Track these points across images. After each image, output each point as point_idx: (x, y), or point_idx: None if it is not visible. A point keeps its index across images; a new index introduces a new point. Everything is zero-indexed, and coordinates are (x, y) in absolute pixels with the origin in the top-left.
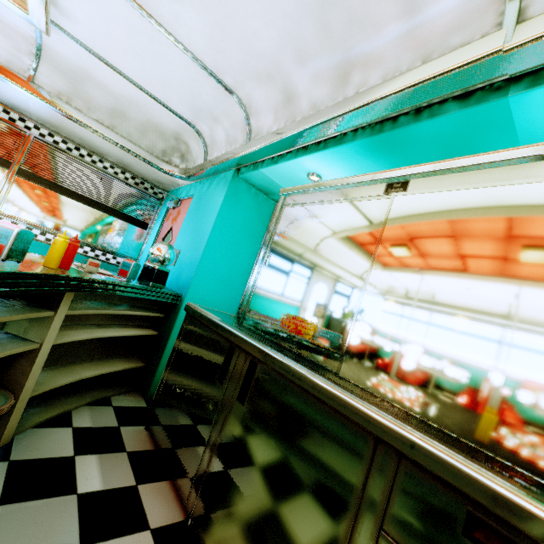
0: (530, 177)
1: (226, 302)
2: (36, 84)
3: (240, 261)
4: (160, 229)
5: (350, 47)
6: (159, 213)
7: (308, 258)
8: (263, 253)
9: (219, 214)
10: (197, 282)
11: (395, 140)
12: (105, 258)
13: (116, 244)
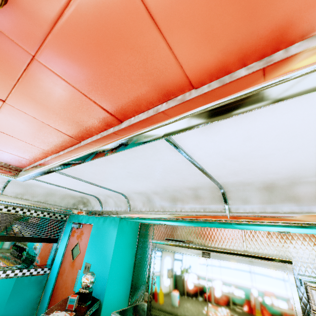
0: (248, 263)
1: (123, 291)
2: (3, 194)
3: (127, 263)
4: (67, 242)
5: (175, 195)
6: (65, 229)
7: (177, 284)
8: (151, 277)
9: (115, 243)
10: (108, 288)
11: (197, 223)
12: (29, 273)
13: (36, 259)
